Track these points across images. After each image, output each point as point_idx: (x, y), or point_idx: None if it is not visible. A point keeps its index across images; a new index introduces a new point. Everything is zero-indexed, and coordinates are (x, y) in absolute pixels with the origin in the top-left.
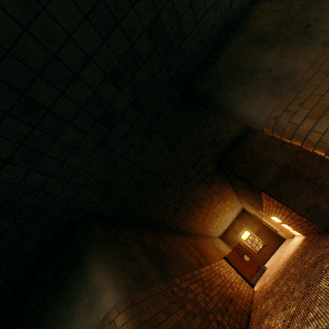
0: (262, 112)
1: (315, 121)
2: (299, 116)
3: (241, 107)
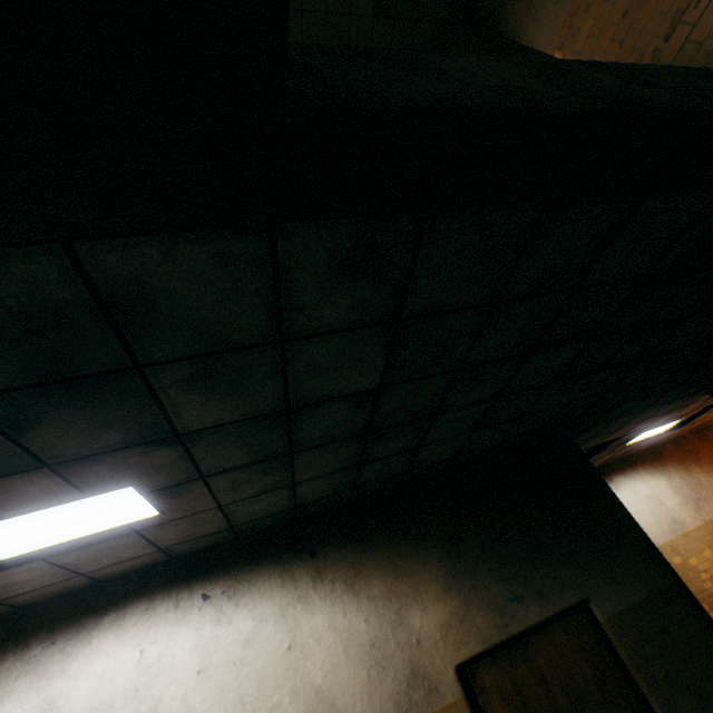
0: (548, 40)
1: (595, 42)
2: (581, 37)
3: (527, 37)
